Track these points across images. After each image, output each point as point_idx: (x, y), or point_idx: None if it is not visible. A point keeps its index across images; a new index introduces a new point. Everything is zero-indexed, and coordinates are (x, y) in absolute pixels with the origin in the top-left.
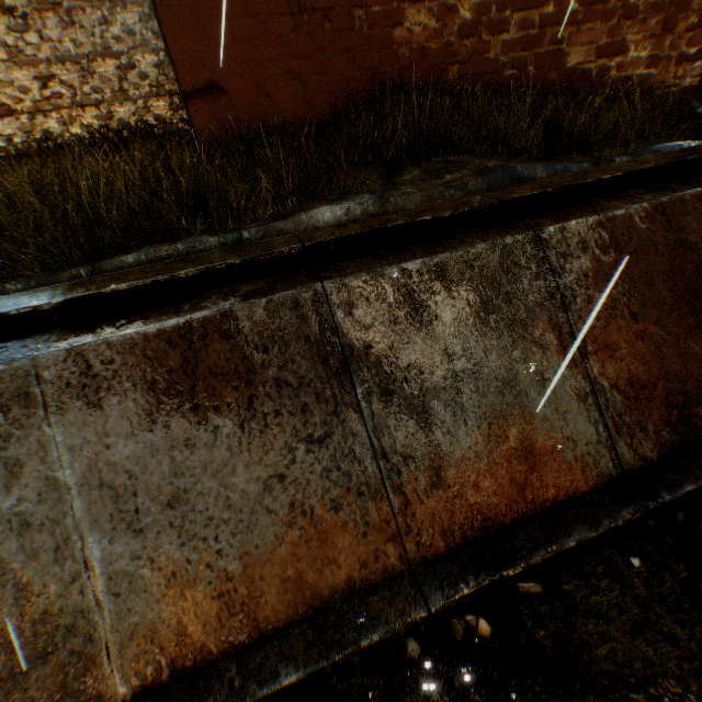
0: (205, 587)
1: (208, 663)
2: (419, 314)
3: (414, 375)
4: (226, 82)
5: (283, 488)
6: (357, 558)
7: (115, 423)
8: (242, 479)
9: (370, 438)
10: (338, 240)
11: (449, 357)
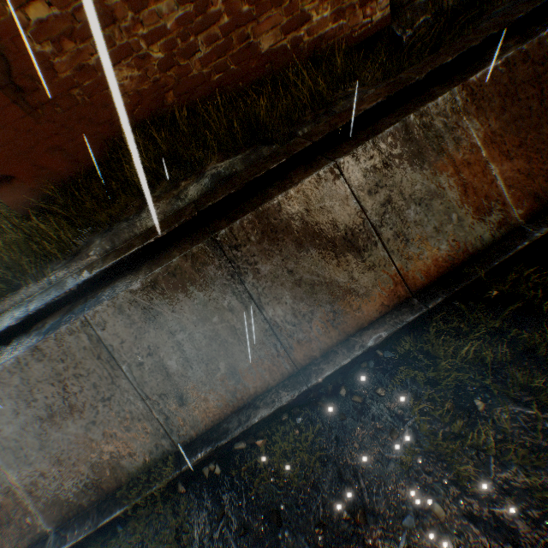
0: (73, 480)
1: (86, 510)
2: (147, 314)
3: (153, 350)
4: (12, 171)
5: (97, 427)
6: (147, 450)
7: (0, 419)
8: (74, 428)
9: (137, 390)
10: (99, 274)
11: (172, 334)
